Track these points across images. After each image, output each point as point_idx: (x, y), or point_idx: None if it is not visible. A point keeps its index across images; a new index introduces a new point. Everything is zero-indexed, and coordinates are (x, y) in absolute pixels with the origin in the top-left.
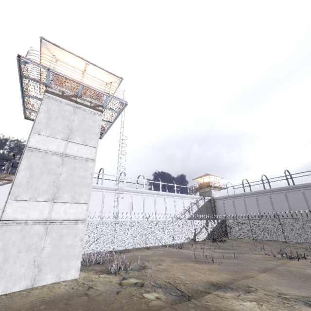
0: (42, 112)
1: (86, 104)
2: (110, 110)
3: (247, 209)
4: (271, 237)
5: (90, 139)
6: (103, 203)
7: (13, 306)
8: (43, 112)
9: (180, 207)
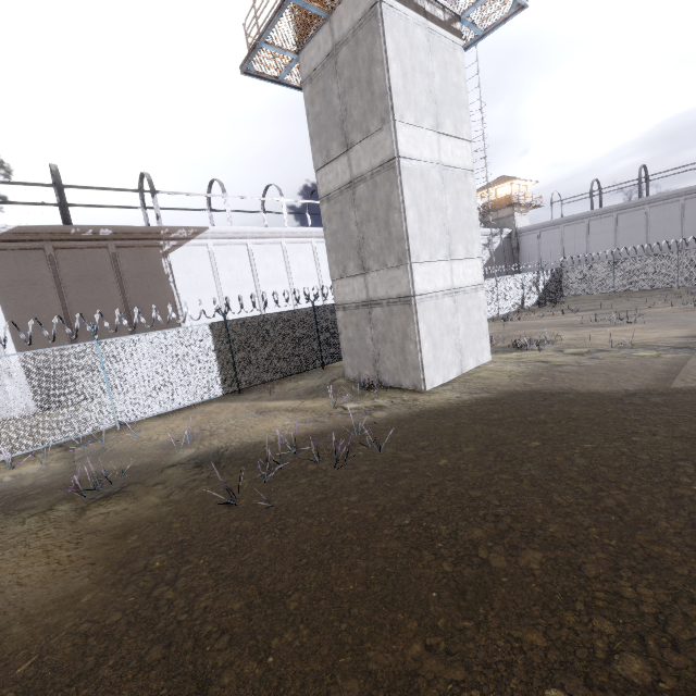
0: (392, 60)
1: (438, 17)
2: (469, 27)
3: (590, 243)
4: (651, 284)
5: (461, 121)
6: None
7: (502, 384)
8: (392, 58)
9: None
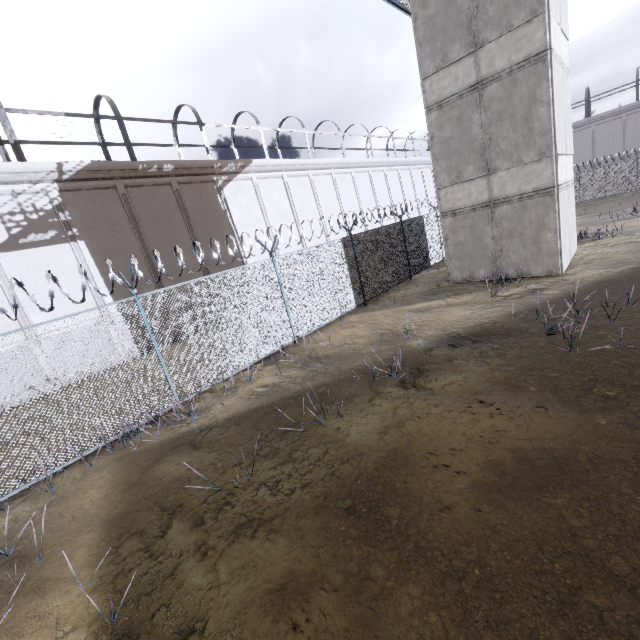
0: None
1: None
2: None
3: None
4: (613, 191)
5: (566, 20)
6: (358, 195)
7: (631, 258)
8: None
9: None
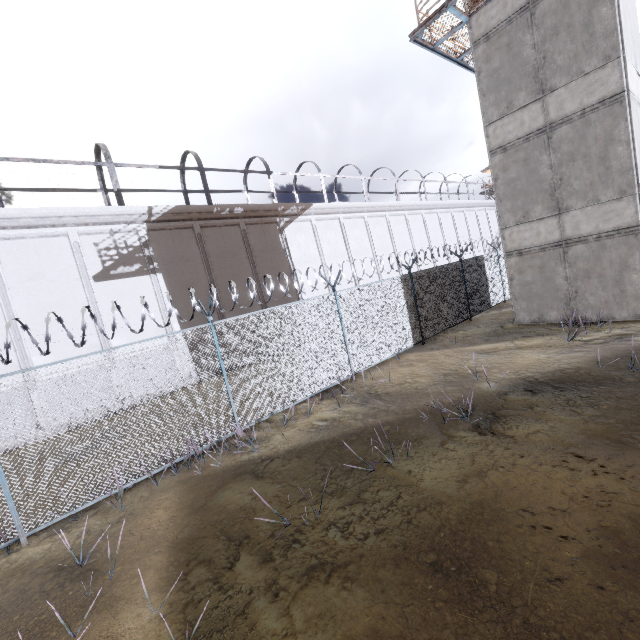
0: None
1: None
2: None
3: None
4: None
5: None
6: (411, 236)
7: None
8: None
9: (494, 225)
